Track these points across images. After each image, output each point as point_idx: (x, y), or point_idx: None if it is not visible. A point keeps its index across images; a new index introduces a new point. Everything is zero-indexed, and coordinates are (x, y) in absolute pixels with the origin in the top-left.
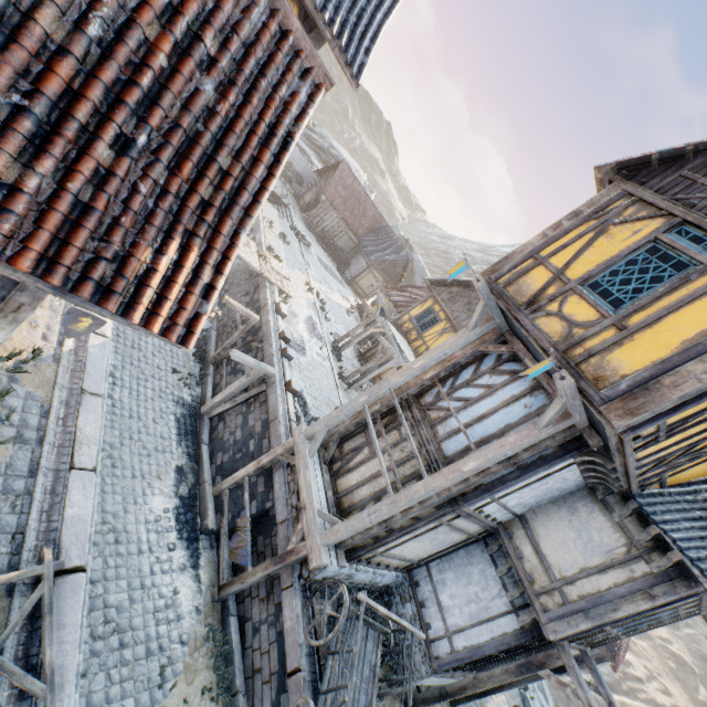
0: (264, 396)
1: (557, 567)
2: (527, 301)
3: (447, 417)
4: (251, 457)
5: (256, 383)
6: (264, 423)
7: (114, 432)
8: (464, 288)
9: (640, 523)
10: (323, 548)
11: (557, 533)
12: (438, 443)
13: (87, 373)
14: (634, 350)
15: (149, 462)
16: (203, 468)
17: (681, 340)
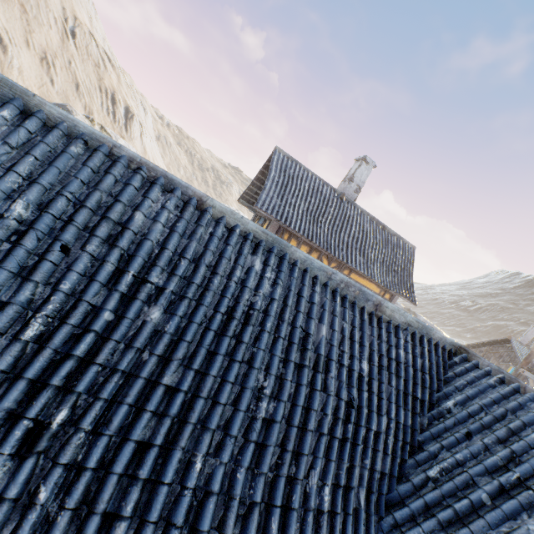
0: None
1: None
2: None
3: None
4: None
5: None
6: None
7: None
8: (489, 346)
9: None
10: None
11: None
12: None
13: None
14: None
15: None
16: None
17: None
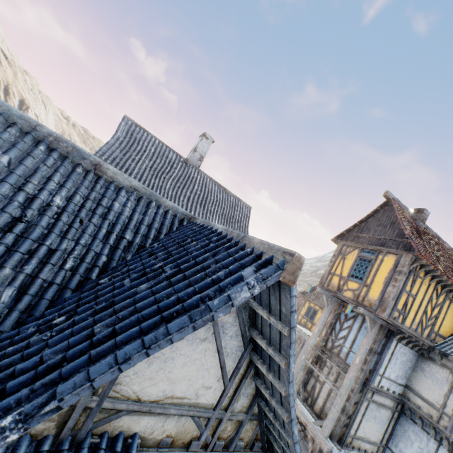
0: None
1: (435, 401)
2: (336, 289)
3: (341, 348)
4: None
5: None
6: None
7: None
8: None
9: (447, 359)
10: (324, 439)
11: (424, 384)
12: (344, 362)
13: None
14: (373, 291)
15: None
16: None
17: (382, 282)
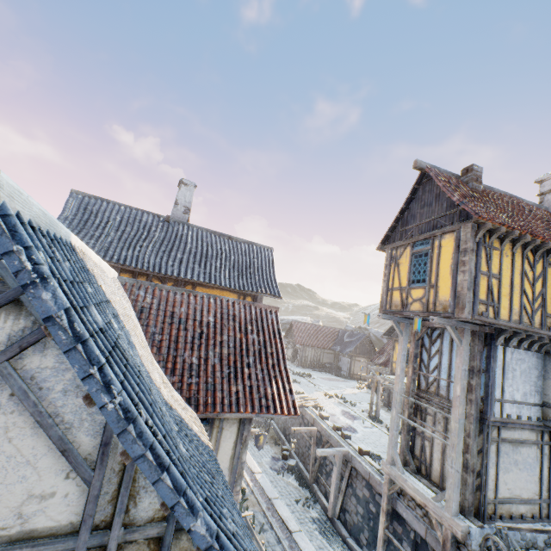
0: (353, 470)
1: None
2: (401, 306)
3: (438, 382)
4: (378, 516)
5: (344, 467)
6: (367, 486)
7: None
8: None
9: None
10: (454, 518)
11: None
12: (448, 400)
13: (266, 491)
14: (442, 289)
15: None
16: None
17: (449, 274)
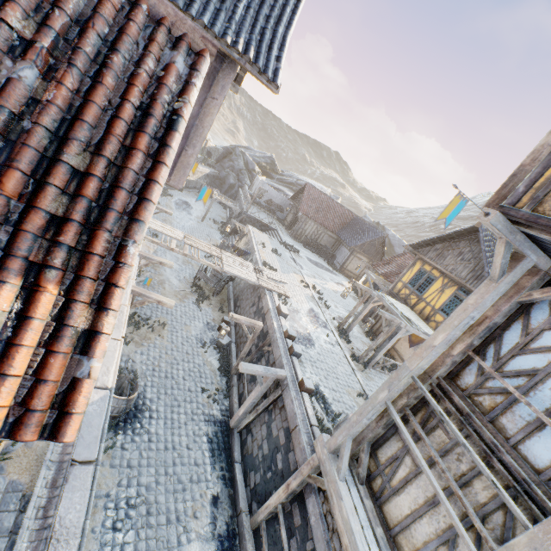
0: (281, 400)
1: None
2: None
3: (510, 402)
4: (280, 477)
5: (272, 388)
6: (286, 432)
7: (149, 470)
8: (449, 242)
9: None
10: None
11: None
12: (512, 446)
13: (81, 438)
14: None
15: (184, 498)
16: (238, 494)
17: None
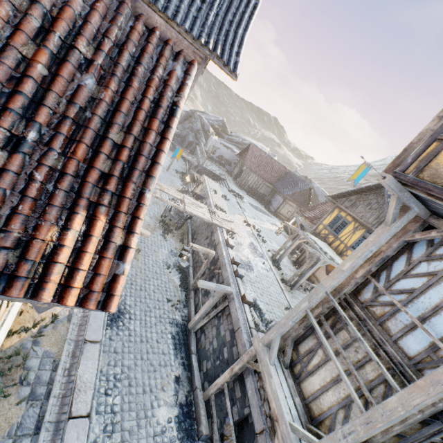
0: (228, 309)
1: None
2: None
3: (394, 311)
4: (226, 364)
5: (221, 300)
6: (231, 332)
7: (130, 356)
8: (360, 194)
9: None
10: None
11: None
12: (393, 341)
13: (89, 325)
14: None
15: (155, 376)
16: (194, 376)
17: None
